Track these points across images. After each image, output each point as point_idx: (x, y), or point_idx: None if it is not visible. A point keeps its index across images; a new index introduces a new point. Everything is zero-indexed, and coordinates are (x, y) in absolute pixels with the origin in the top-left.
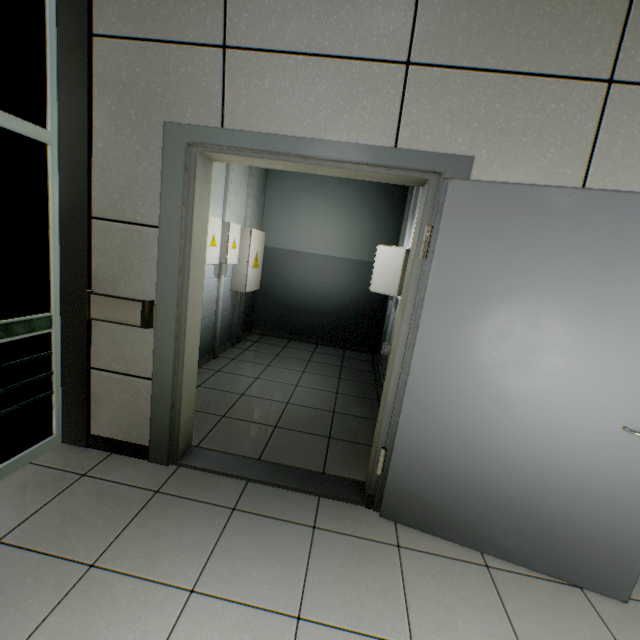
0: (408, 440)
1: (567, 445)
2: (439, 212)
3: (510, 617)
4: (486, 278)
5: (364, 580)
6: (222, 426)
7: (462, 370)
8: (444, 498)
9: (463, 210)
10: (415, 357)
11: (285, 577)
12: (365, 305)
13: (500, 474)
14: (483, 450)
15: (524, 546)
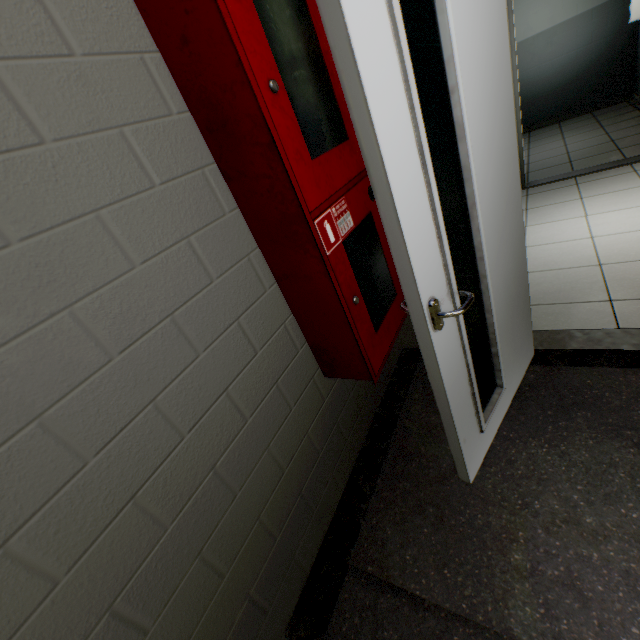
0: None
1: None
2: None
3: None
4: None
5: None
6: (532, 175)
7: None
8: None
9: None
10: None
11: (628, 183)
12: (608, 54)
13: None
14: None
15: None
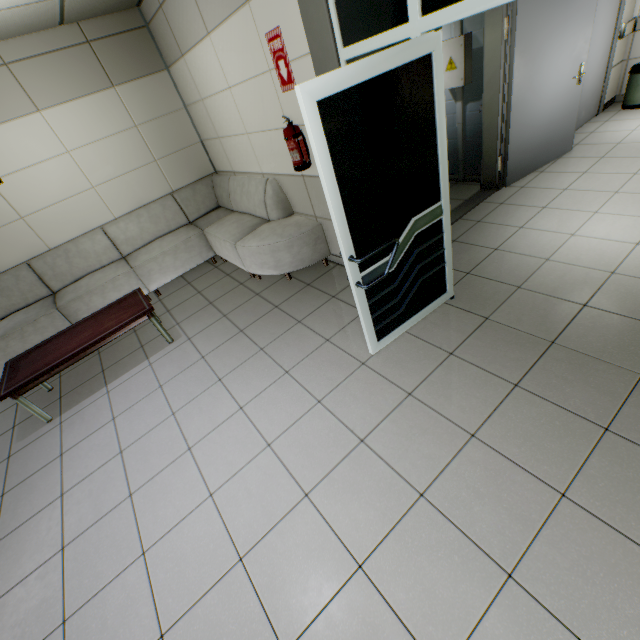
0: (513, 141)
1: (557, 100)
2: (510, 7)
3: (563, 172)
4: (533, 35)
5: (534, 195)
6: None
7: (527, 90)
8: (525, 158)
9: (524, 0)
10: (512, 96)
11: (524, 210)
12: None
13: (540, 131)
14: (535, 124)
15: (548, 155)
